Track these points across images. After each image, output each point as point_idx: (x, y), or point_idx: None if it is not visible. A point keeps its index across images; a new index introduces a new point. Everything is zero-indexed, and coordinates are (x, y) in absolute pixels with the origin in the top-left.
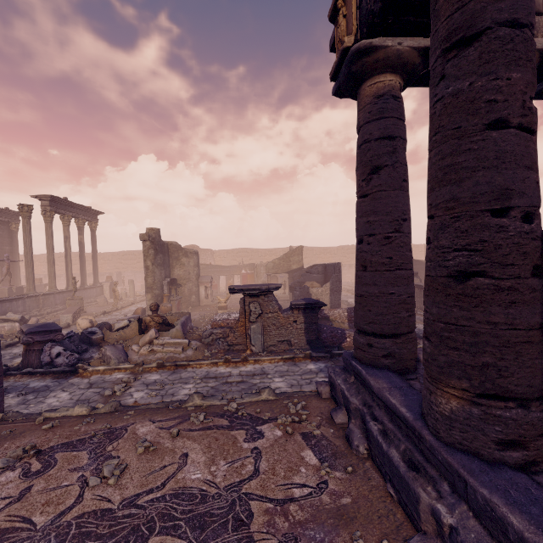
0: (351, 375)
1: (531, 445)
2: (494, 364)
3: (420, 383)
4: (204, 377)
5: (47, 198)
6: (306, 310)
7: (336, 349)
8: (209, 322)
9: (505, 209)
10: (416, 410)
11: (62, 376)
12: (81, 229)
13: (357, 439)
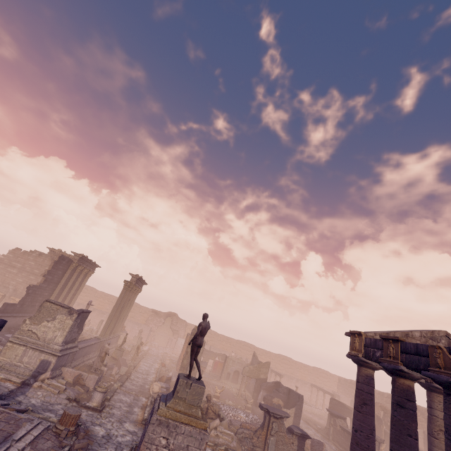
0: None
1: None
2: None
3: None
4: None
5: (137, 277)
6: (300, 437)
7: None
8: None
9: None
10: None
11: None
12: (134, 294)
13: None
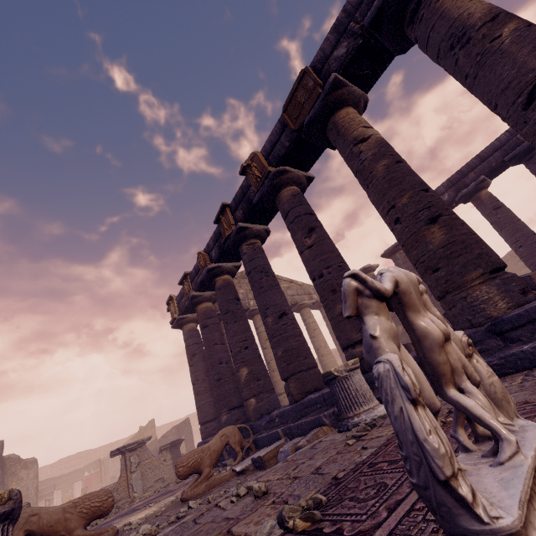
0: None
1: (242, 418)
2: (229, 400)
3: None
4: None
5: None
6: (172, 449)
7: None
8: None
9: (222, 362)
10: None
11: None
12: None
13: None
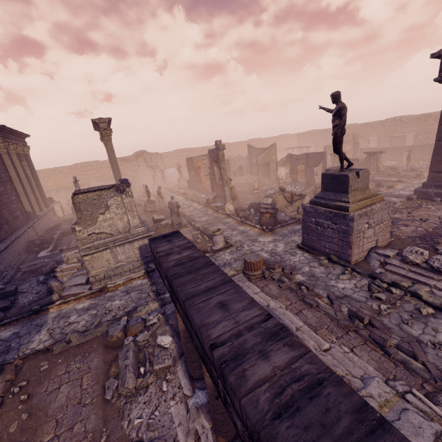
0: (432, 188)
1: None
2: None
3: None
4: None
5: (106, 121)
6: None
7: None
8: None
9: None
10: None
11: (297, 223)
12: None
13: None
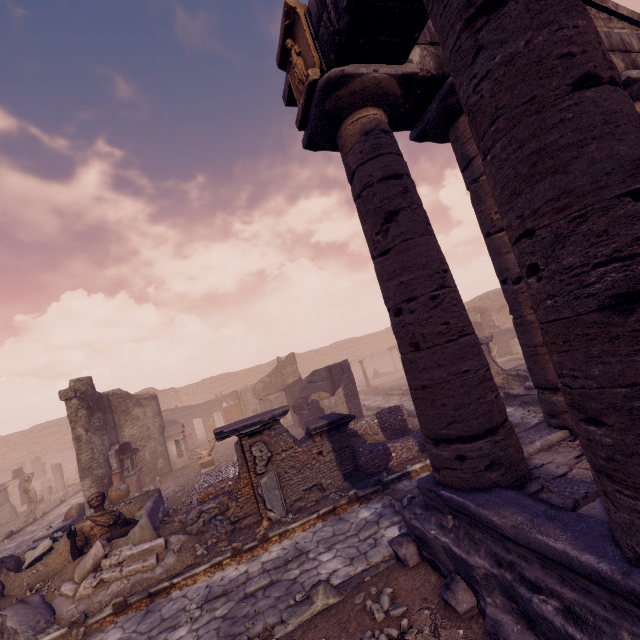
0: (445, 514)
1: None
2: None
3: (556, 494)
4: (205, 601)
5: None
6: (331, 432)
7: (385, 475)
8: (191, 493)
9: None
10: (608, 551)
11: None
12: None
13: (516, 637)
